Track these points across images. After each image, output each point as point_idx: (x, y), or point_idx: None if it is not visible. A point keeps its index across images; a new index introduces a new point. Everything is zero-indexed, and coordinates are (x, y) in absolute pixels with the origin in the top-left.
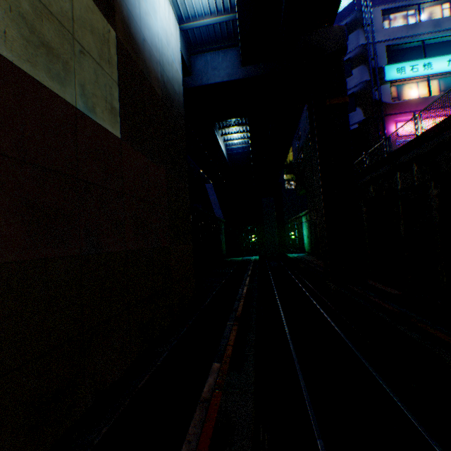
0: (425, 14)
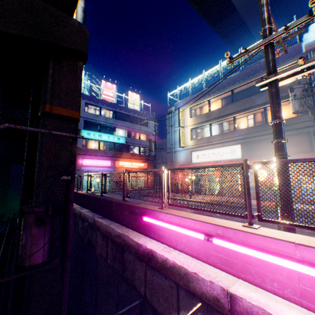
0: (105, 112)
